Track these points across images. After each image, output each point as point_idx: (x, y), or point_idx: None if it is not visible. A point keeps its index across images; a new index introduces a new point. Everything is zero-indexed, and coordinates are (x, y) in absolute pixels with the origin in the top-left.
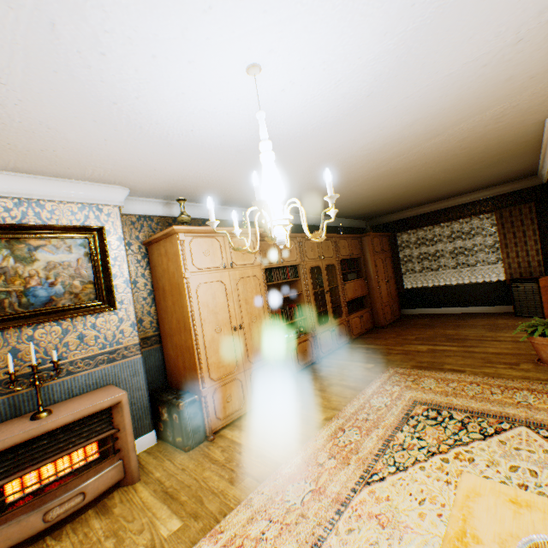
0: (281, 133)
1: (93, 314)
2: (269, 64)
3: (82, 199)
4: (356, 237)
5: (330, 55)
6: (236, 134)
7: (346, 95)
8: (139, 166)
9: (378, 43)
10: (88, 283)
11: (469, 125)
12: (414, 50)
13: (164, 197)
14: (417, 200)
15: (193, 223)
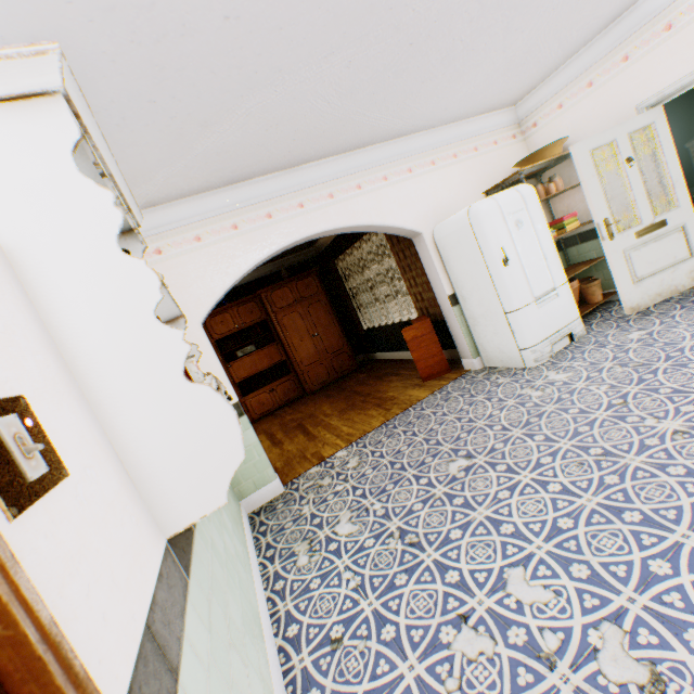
0: None
1: None
2: None
3: None
4: (250, 299)
5: None
6: None
7: None
8: None
9: None
10: None
11: None
12: None
13: None
14: None
15: None
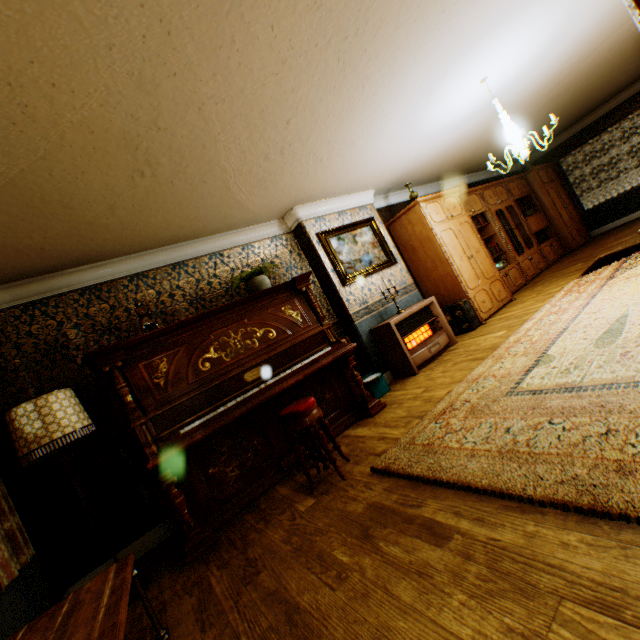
0: (481, 108)
1: (388, 268)
2: (491, 74)
3: (358, 205)
4: (520, 177)
5: (523, 54)
6: (455, 121)
7: (526, 67)
8: (392, 168)
9: (549, 36)
10: (379, 251)
11: (613, 38)
12: (569, 27)
13: (385, 192)
14: (574, 117)
15: (401, 206)
